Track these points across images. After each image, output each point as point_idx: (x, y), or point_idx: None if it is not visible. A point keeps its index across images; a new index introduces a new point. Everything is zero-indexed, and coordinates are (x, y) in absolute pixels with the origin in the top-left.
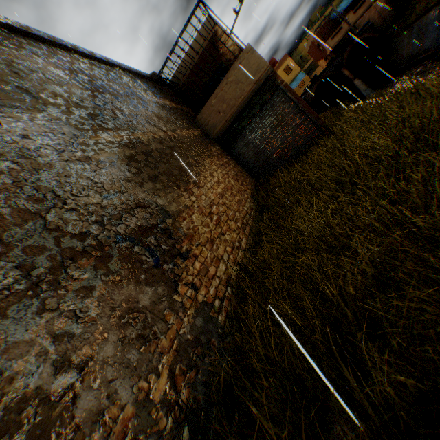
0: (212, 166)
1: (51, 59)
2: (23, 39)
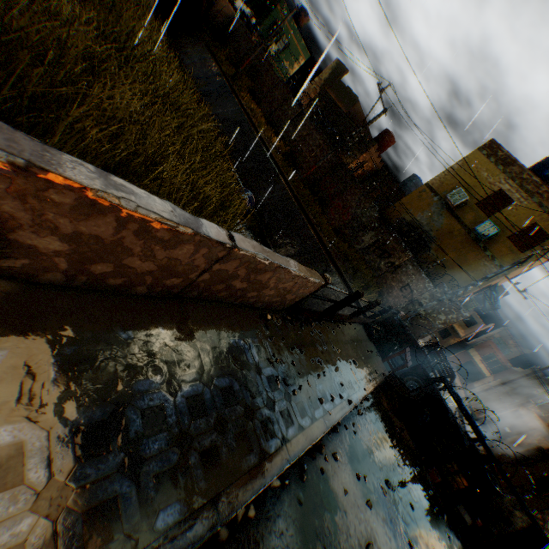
0: None
1: None
2: None
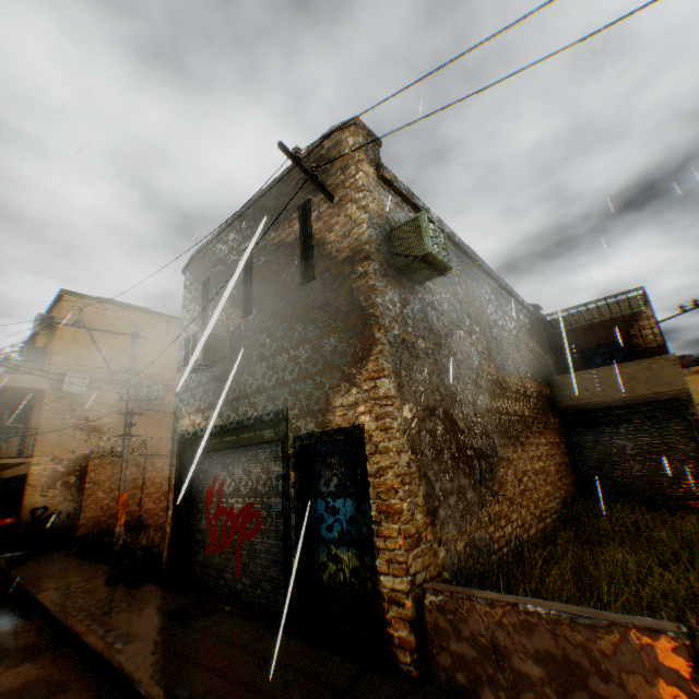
0: (541, 437)
1: (483, 288)
2: (476, 270)
